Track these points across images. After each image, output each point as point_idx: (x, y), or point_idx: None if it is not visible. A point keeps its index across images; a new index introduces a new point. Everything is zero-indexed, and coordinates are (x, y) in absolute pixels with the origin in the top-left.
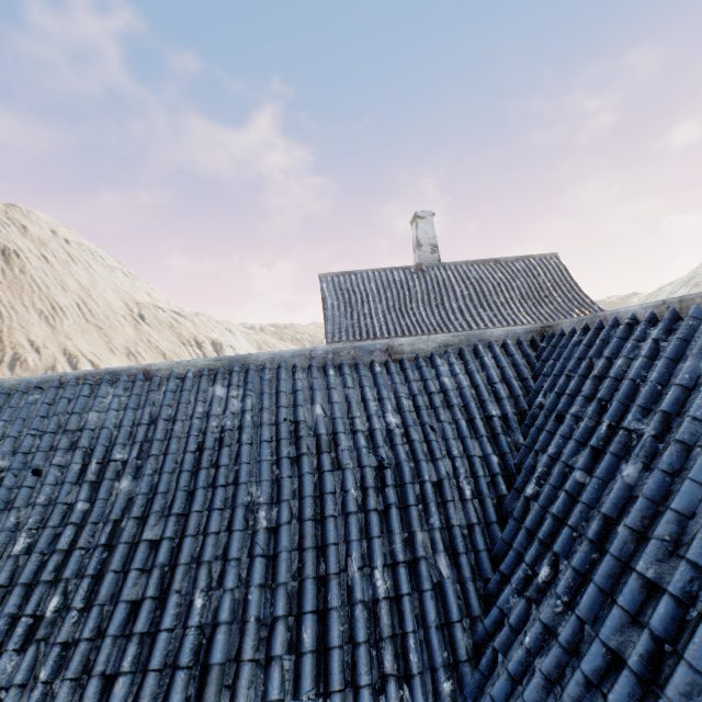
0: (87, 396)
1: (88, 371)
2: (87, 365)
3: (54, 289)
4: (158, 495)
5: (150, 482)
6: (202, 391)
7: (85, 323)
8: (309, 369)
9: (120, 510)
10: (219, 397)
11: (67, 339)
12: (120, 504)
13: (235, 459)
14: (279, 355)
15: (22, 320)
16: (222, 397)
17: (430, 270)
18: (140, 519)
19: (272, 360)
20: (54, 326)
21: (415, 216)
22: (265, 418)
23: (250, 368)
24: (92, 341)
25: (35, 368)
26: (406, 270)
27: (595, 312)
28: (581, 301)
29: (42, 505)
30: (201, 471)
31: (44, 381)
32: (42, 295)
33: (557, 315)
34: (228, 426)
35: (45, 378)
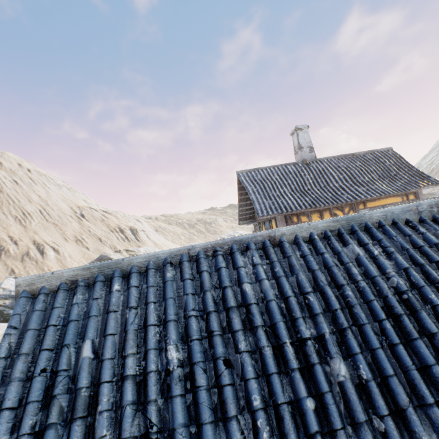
0: (225, 267)
1: (214, 242)
2: (50, 250)
3: (23, 201)
4: (393, 378)
5: (365, 361)
6: (342, 252)
7: (45, 222)
8: (424, 222)
9: (360, 405)
10: (364, 257)
11: (35, 234)
12: (355, 396)
13: (437, 322)
14: (389, 212)
15: (3, 224)
16: (364, 257)
17: (311, 163)
18: (391, 414)
19: (384, 217)
20: (25, 226)
21: (296, 128)
22: (435, 274)
23: (370, 226)
24: (52, 234)
25: (15, 254)
26: (295, 164)
27: (433, 182)
28: (420, 176)
29: (261, 408)
30: (418, 342)
31: (172, 255)
32: (15, 206)
33: (409, 186)
34: (404, 286)
35: (172, 253)
